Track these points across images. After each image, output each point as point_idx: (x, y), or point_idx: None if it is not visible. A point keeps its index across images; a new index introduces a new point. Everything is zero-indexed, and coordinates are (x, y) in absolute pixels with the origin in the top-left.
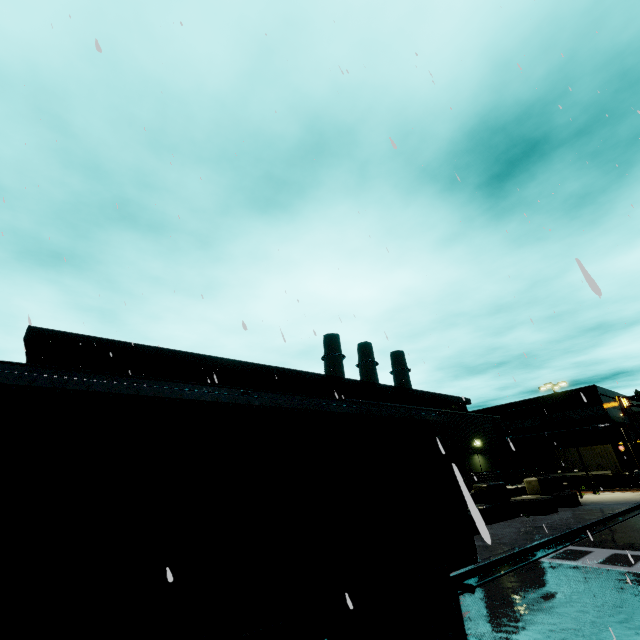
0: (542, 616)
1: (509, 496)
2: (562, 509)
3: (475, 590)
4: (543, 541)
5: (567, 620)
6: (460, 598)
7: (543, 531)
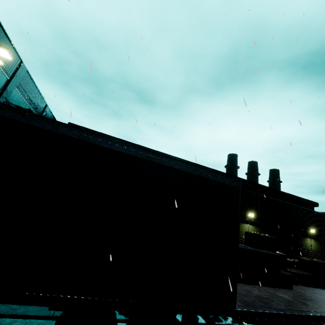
0: None
1: None
2: None
3: None
4: None
5: None
6: None
7: None
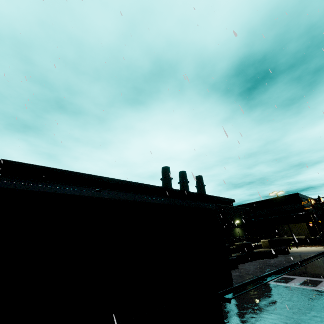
0: (268, 315)
1: (253, 249)
2: (280, 255)
3: (233, 299)
4: (270, 272)
5: (281, 317)
6: (224, 304)
7: (270, 267)
